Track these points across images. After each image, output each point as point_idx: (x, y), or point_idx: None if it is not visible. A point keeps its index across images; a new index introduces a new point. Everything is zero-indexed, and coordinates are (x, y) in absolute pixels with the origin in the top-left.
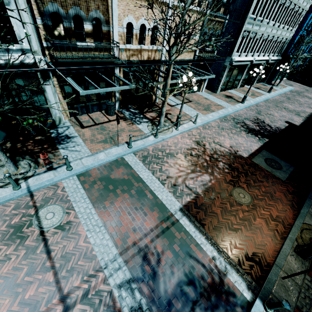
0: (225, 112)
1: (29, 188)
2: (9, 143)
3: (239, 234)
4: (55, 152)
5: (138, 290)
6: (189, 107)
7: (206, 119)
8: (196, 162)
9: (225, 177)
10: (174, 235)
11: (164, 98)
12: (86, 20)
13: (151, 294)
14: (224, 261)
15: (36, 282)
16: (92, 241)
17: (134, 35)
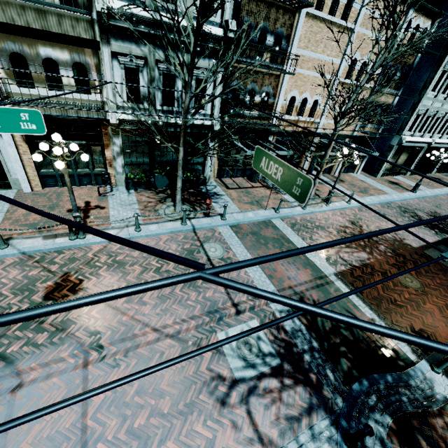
0: (389, 199)
1: (194, 226)
2: (169, 190)
3: (403, 310)
4: None
5: (297, 319)
6: (341, 186)
7: (363, 201)
8: None
9: (388, 260)
10: (329, 291)
11: (320, 168)
12: (258, 94)
13: (310, 325)
14: (386, 325)
15: (212, 289)
16: (251, 275)
17: (295, 107)
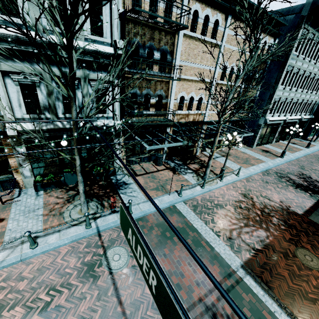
0: (266, 166)
1: (98, 228)
2: None
3: (318, 306)
4: (116, 196)
5: None
6: (228, 160)
7: (248, 172)
8: (247, 215)
9: (284, 235)
10: (241, 296)
11: (211, 153)
12: (153, 96)
13: None
14: None
15: None
16: None
17: (185, 104)
